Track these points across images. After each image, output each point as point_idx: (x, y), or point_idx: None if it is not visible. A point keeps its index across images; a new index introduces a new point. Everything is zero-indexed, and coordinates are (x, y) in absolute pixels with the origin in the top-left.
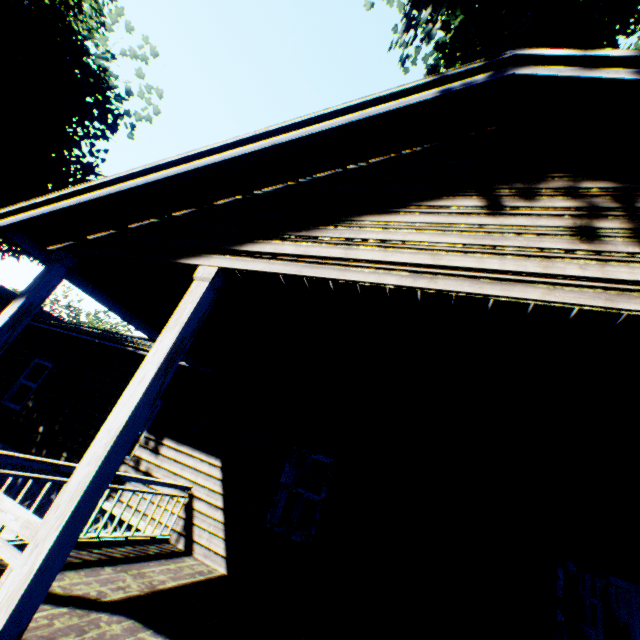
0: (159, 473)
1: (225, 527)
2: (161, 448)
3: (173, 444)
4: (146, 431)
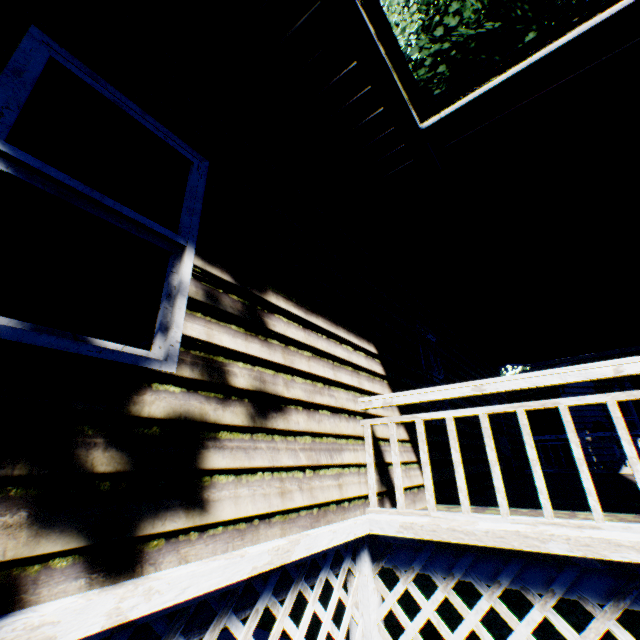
0: (295, 390)
1: (413, 446)
2: (269, 319)
3: (293, 310)
4: (193, 252)
